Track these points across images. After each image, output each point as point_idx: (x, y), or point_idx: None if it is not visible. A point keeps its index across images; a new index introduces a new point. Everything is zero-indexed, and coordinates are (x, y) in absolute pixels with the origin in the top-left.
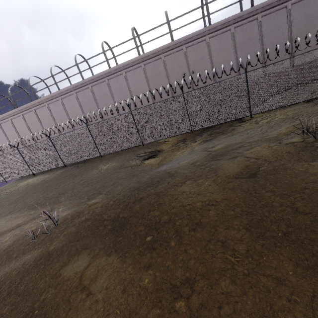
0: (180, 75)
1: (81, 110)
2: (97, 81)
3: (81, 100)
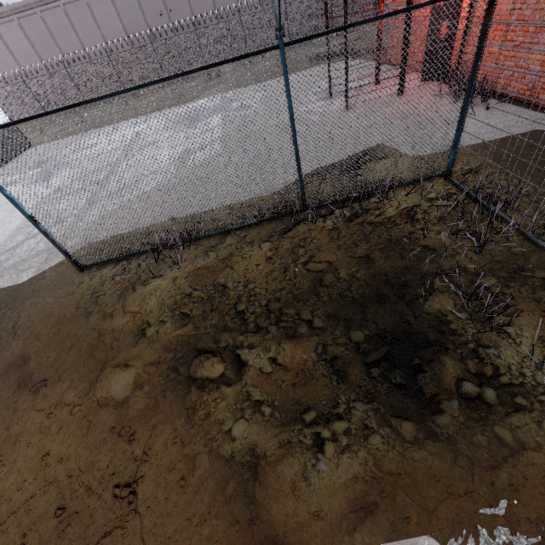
0: (156, 12)
1: (32, 47)
2: (47, 4)
3: (29, 32)
